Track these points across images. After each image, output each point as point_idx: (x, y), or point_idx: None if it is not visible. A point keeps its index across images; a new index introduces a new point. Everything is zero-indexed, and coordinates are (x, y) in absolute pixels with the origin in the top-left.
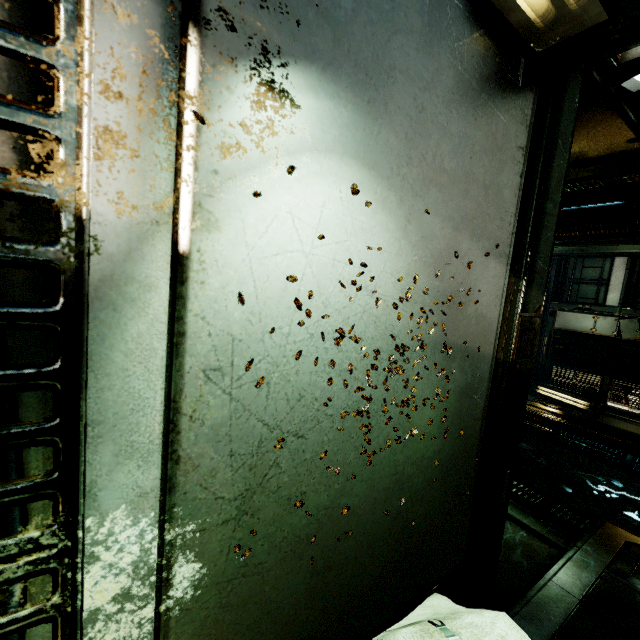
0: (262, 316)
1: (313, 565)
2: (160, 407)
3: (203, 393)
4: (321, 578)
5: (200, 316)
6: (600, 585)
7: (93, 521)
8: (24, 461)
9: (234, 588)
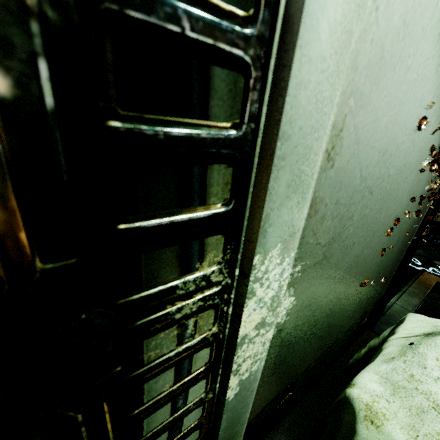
0: (406, 31)
1: (338, 297)
2: (328, 131)
3: (343, 127)
4: (337, 305)
5: (375, 4)
6: (424, 305)
7: (258, 259)
8: (206, 183)
9: (303, 314)
